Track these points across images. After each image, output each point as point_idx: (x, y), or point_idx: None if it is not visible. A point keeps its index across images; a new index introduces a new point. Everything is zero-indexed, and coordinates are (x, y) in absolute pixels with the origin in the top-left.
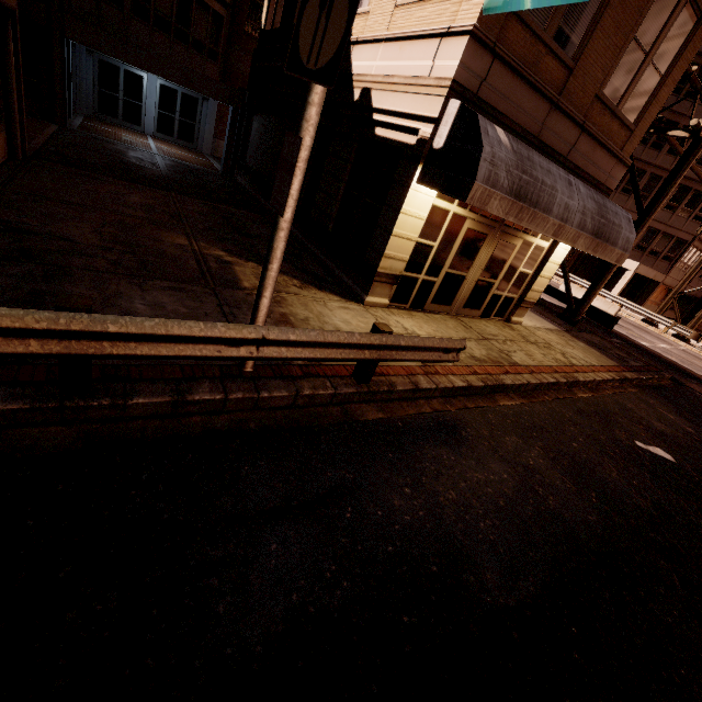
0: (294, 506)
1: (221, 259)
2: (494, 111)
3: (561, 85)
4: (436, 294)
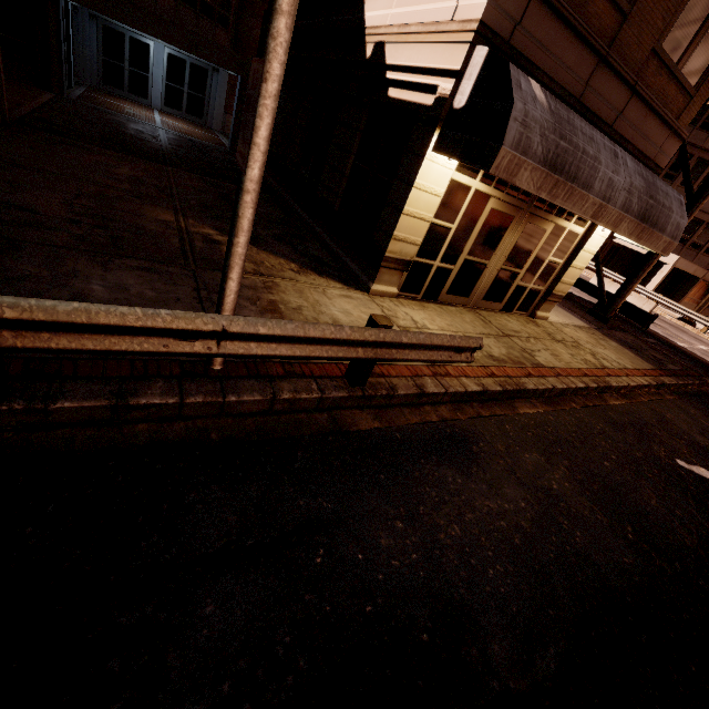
0: (248, 547)
1: (209, 238)
2: (528, 64)
3: (611, 34)
4: (452, 284)
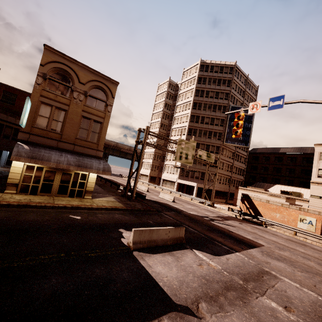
0: None
1: None
2: (36, 143)
3: (60, 137)
4: (41, 189)
